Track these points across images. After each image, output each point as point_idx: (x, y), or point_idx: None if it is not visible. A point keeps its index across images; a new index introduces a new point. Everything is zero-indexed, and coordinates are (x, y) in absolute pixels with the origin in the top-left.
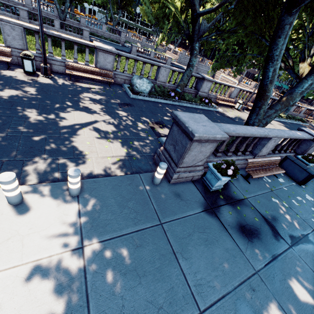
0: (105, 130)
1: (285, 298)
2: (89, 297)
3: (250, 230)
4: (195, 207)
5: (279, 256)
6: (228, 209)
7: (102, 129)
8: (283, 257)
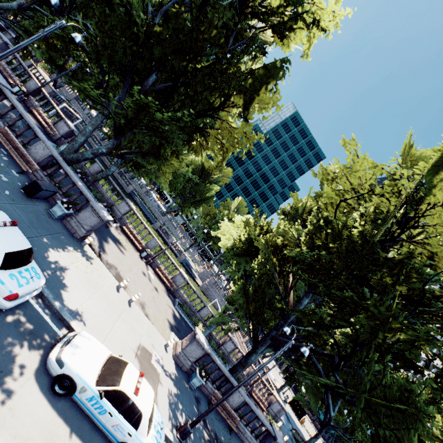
0: None
1: None
2: None
3: None
4: None
5: None
6: None
7: None
8: None
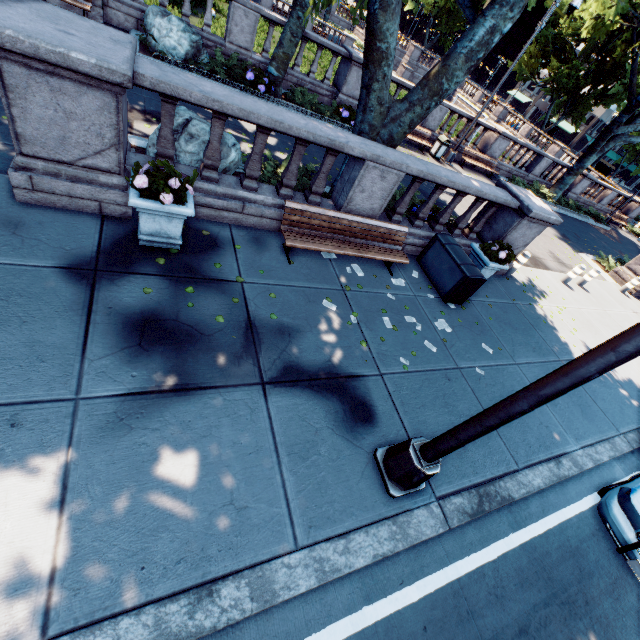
0: None
1: (108, 459)
2: None
3: (171, 332)
4: (42, 255)
5: (199, 390)
6: (150, 284)
7: None
8: (209, 395)
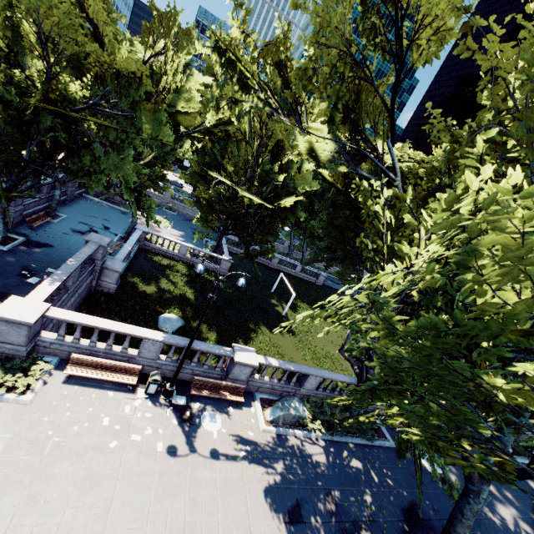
0: (530, 532)
1: None
2: None
3: None
4: None
5: None
6: None
7: (527, 530)
8: None
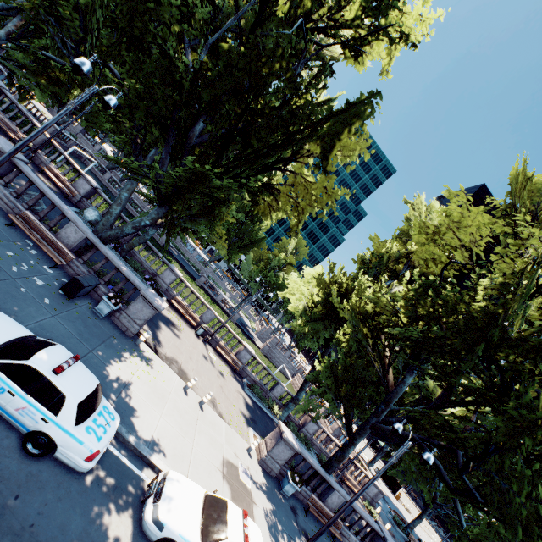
0: None
1: None
2: None
3: None
4: None
5: None
6: None
7: None
8: None
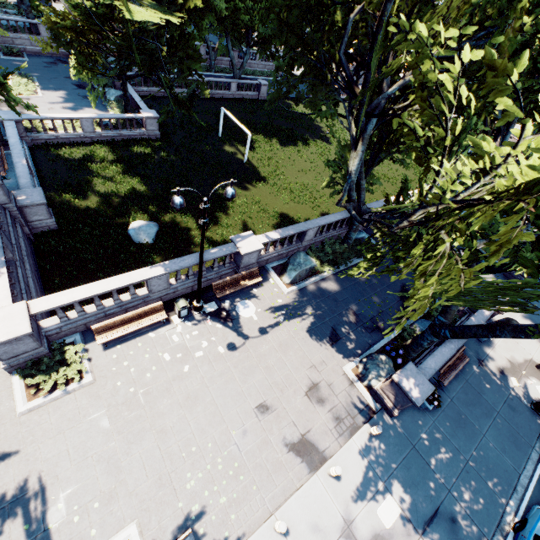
0: None
1: None
2: (534, 320)
3: None
4: None
5: None
6: None
7: None
8: None
